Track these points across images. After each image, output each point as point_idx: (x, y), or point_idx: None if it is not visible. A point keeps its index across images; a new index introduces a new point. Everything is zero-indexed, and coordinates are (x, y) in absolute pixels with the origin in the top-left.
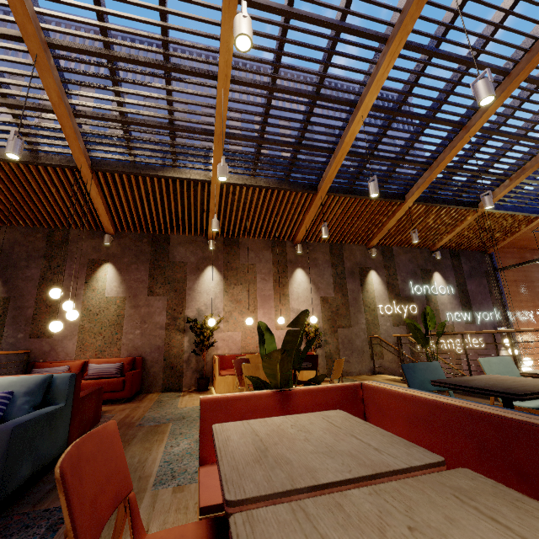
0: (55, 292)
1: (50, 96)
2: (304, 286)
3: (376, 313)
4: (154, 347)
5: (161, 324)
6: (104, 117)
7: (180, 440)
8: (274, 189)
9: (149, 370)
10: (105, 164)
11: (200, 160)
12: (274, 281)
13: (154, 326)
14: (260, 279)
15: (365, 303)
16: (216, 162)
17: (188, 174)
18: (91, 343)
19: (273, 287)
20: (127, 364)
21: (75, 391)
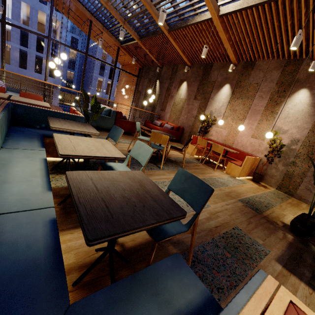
0: (148, 91)
1: (142, 2)
2: (299, 108)
3: None
4: (188, 125)
5: (194, 115)
6: (160, 0)
7: (127, 141)
8: (270, 3)
9: (184, 134)
10: (172, 26)
11: (204, 3)
12: (269, 99)
13: (191, 115)
14: (258, 96)
15: None
16: (206, 1)
17: (202, 17)
18: (172, 116)
19: (265, 104)
20: (175, 128)
21: (116, 116)
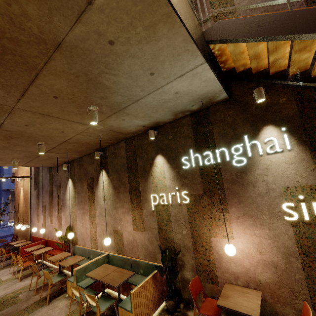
0: None
1: None
2: None
3: None
4: None
5: None
6: None
7: None
8: None
9: None
10: None
11: None
12: None
13: None
14: None
15: None
16: None
17: None
18: None
19: None
20: None
21: None
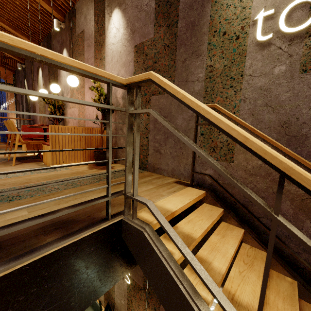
0: None
1: None
2: (118, 37)
3: (243, 45)
4: (52, 119)
5: None
6: None
7: None
8: None
9: None
10: None
11: None
12: (95, 45)
13: None
14: (86, 47)
15: (214, 27)
16: None
17: None
18: (41, 116)
19: (94, 53)
20: None
21: None
